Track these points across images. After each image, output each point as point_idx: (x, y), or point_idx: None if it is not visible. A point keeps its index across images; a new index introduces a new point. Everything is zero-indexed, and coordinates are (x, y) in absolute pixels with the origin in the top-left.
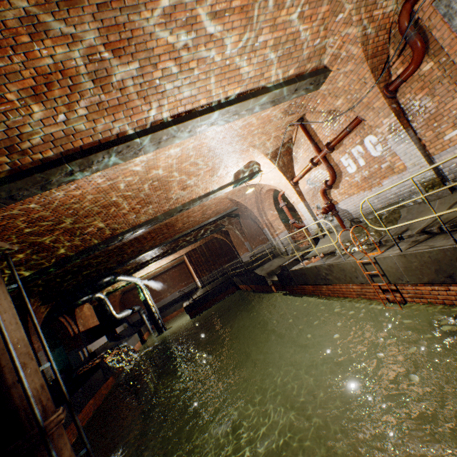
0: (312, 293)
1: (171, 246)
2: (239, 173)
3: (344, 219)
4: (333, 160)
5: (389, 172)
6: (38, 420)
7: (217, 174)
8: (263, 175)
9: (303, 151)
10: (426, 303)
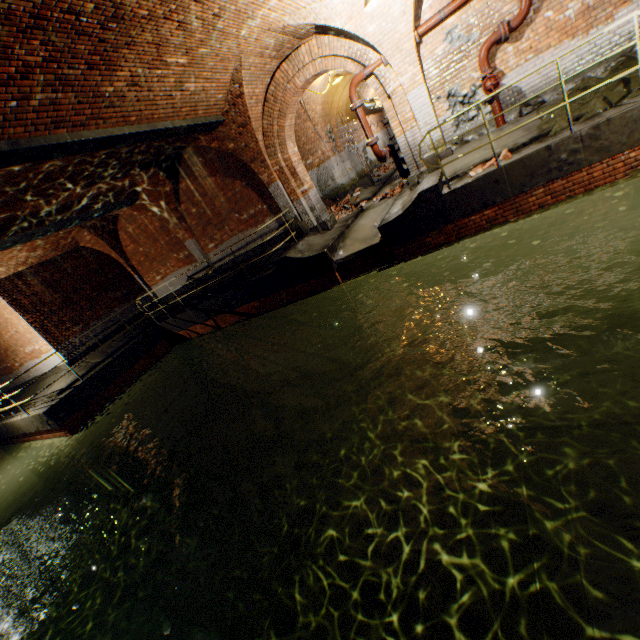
0: (487, 225)
1: None
2: None
3: (504, 109)
4: None
5: None
6: None
7: None
8: None
9: None
10: None
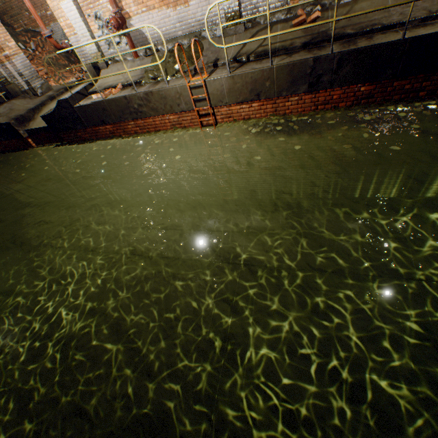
0: (111, 135)
1: None
2: None
3: (137, 45)
4: None
5: None
6: None
7: None
8: None
9: None
10: (232, 121)
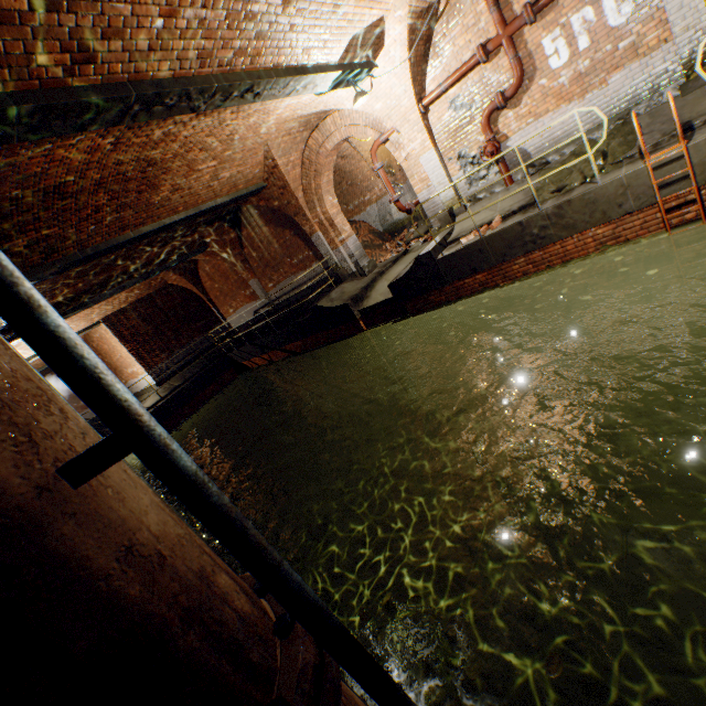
0: (480, 288)
1: (96, 280)
2: (357, 43)
3: (512, 168)
4: (525, 45)
5: (629, 56)
6: (321, 611)
7: (341, 8)
8: (370, 82)
9: (461, 32)
10: None
